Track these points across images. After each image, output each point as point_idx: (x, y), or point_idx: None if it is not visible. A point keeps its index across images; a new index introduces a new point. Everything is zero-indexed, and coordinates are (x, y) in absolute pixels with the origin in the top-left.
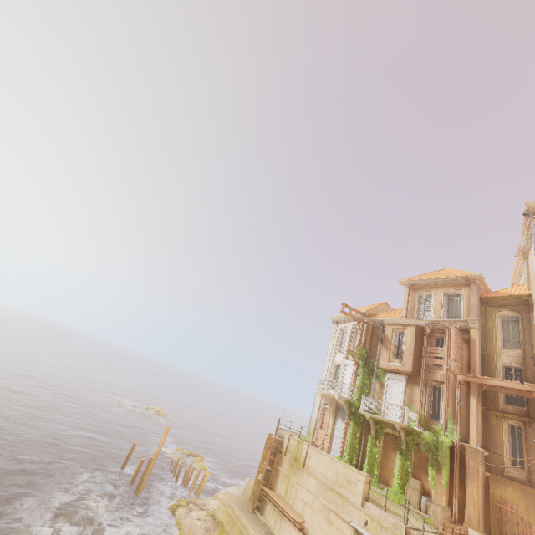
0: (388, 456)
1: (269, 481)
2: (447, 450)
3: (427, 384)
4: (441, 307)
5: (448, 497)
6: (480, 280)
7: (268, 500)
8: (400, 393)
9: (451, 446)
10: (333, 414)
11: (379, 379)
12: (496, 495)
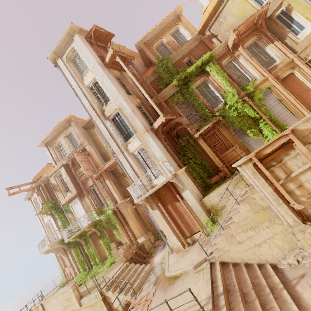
0: (98, 245)
1: None
2: (113, 216)
3: (89, 191)
4: (68, 145)
5: (127, 235)
6: (74, 118)
7: None
8: (81, 208)
9: (115, 211)
10: (64, 253)
11: (69, 211)
12: (141, 211)
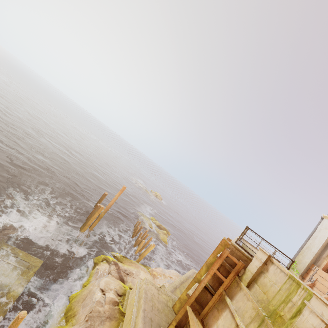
0: None
1: (203, 309)
2: None
3: None
4: None
5: None
6: None
7: None
8: None
9: None
10: None
11: None
12: None
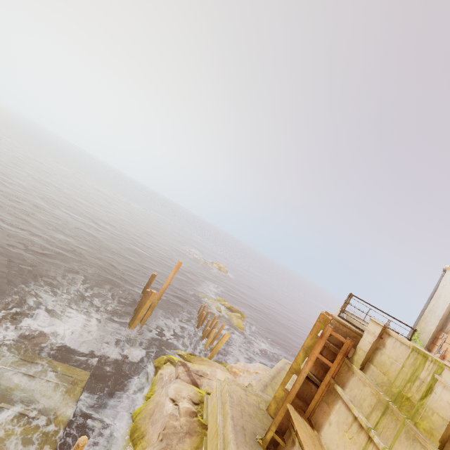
0: None
1: (309, 405)
2: None
3: None
4: None
5: None
6: None
7: (300, 446)
8: None
9: None
10: None
11: None
12: None
